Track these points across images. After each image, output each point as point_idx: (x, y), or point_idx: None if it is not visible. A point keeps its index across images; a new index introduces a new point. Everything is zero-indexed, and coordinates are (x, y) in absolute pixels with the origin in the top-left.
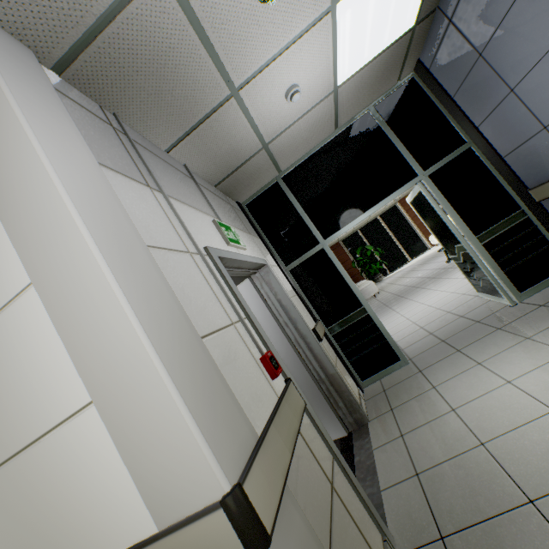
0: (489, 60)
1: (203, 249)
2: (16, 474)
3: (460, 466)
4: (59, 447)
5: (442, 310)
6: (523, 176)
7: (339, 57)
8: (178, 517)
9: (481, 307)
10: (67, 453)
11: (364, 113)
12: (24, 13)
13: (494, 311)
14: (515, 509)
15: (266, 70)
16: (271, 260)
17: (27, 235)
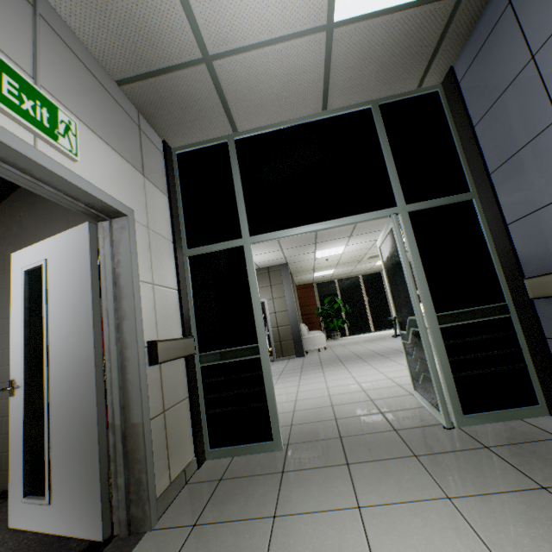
0: (542, 66)
1: None
2: None
3: None
4: None
5: (366, 394)
6: (525, 257)
7: None
8: None
9: (410, 411)
10: None
11: (365, 108)
12: None
13: (422, 425)
14: None
15: None
16: (163, 227)
17: None
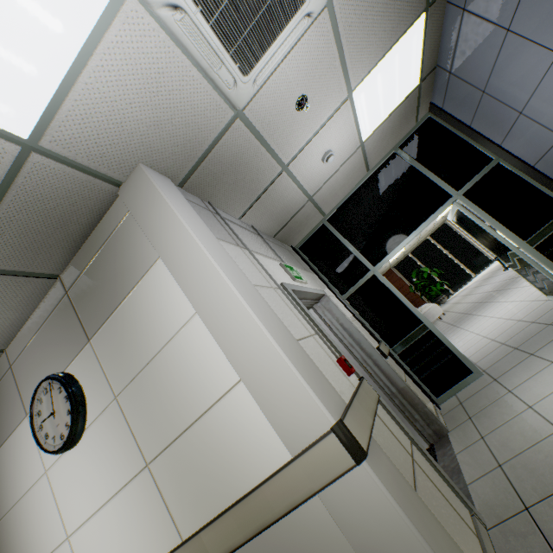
0: (492, 94)
1: (280, 285)
2: (194, 436)
3: (539, 451)
4: (221, 414)
5: (512, 320)
6: None
7: (360, 122)
8: (304, 446)
9: (552, 310)
10: (226, 417)
11: (391, 154)
12: (169, 161)
13: None
14: None
15: (306, 148)
16: (328, 291)
17: (192, 285)
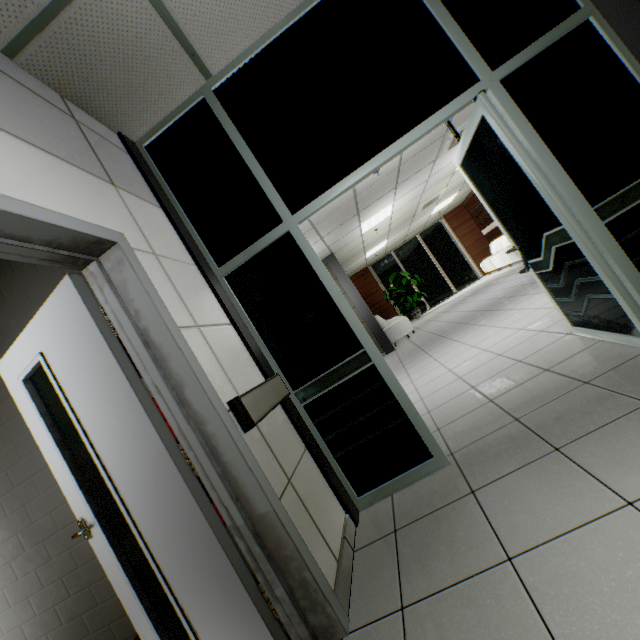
0: None
1: None
2: None
3: None
4: None
5: (507, 358)
6: None
7: None
8: None
9: (585, 353)
10: None
11: None
12: None
13: (619, 362)
14: None
15: None
16: (174, 249)
17: None
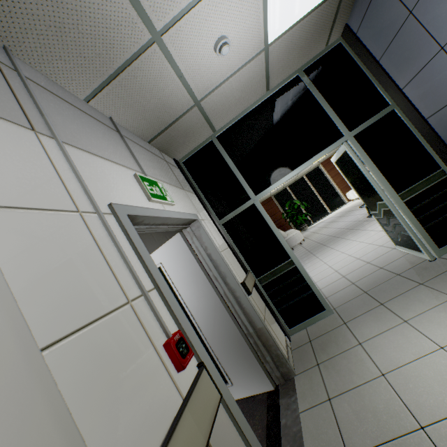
0: (420, 17)
1: (108, 206)
2: None
3: None
4: None
5: (362, 261)
6: (446, 136)
7: (269, 9)
8: None
9: (400, 260)
10: None
11: (294, 76)
12: None
13: (414, 265)
14: None
15: (190, 14)
16: (204, 214)
17: None
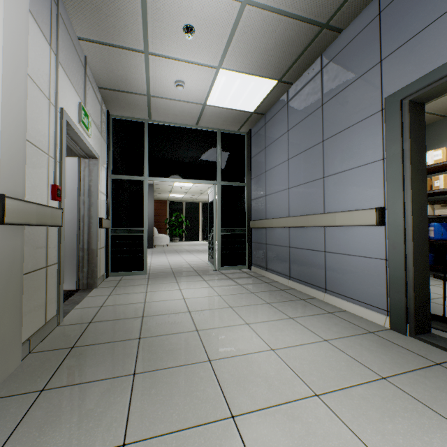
0: (266, 153)
1: (60, 108)
2: None
3: (127, 306)
4: None
5: (187, 263)
6: (253, 213)
7: (213, 91)
8: None
9: (204, 267)
10: None
11: (215, 131)
12: None
13: (206, 270)
14: (134, 318)
15: (171, 60)
16: (104, 162)
17: None
